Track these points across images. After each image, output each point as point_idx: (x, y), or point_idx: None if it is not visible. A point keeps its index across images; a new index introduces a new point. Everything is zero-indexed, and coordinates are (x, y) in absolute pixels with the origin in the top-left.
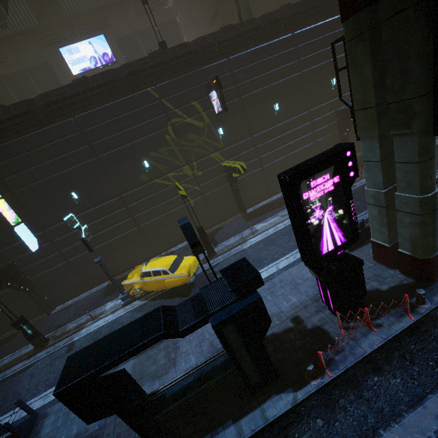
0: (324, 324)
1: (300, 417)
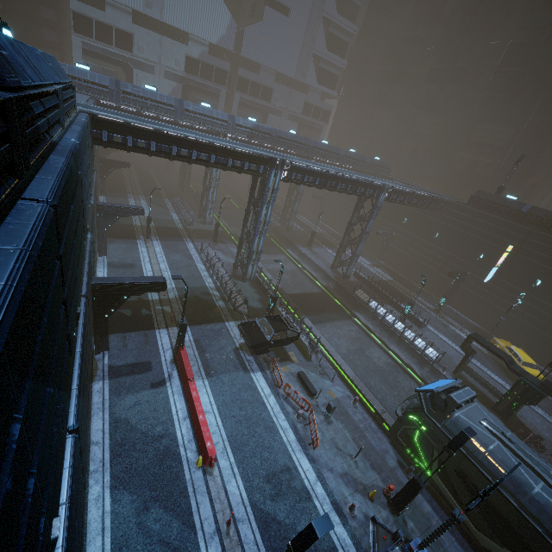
0: (548, 450)
1: None
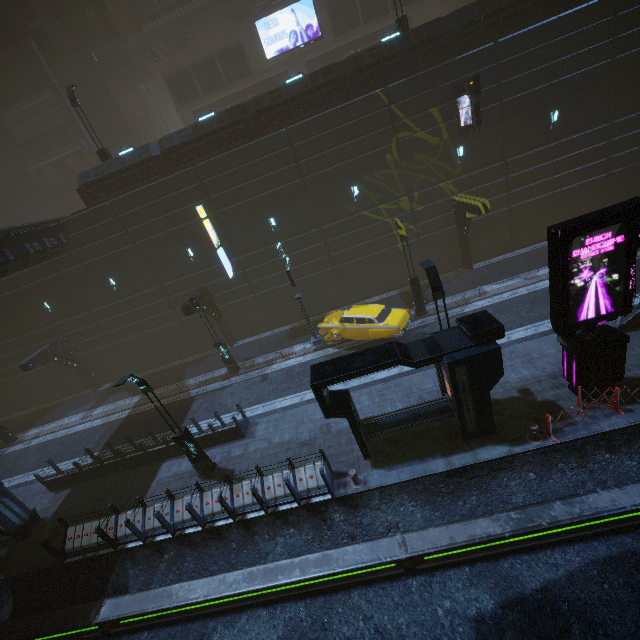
0: (558, 399)
1: (512, 467)
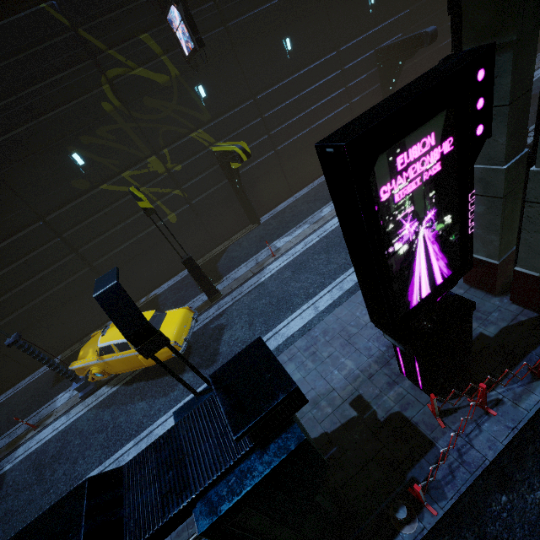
0: (405, 407)
1: None
